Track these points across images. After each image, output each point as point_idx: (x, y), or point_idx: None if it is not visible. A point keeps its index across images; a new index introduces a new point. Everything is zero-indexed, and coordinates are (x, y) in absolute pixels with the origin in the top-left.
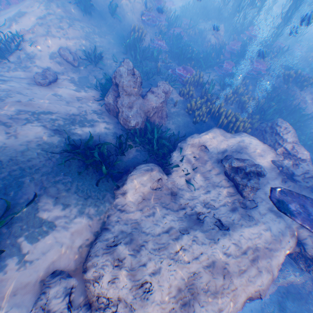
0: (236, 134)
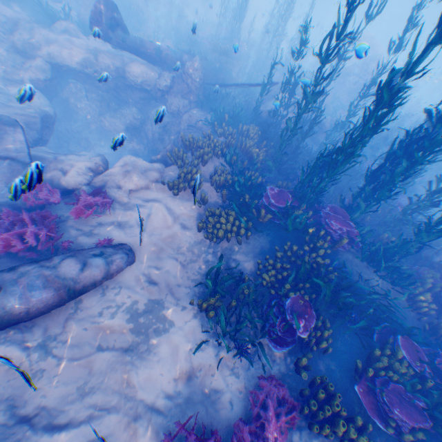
0: None
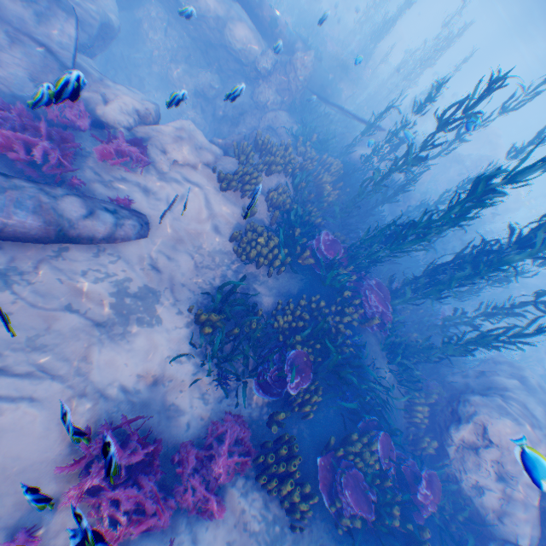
0: None
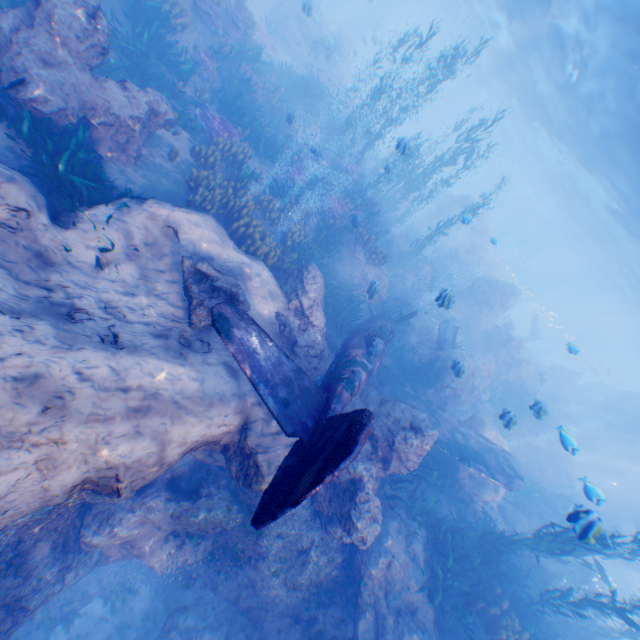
0: (248, 255)
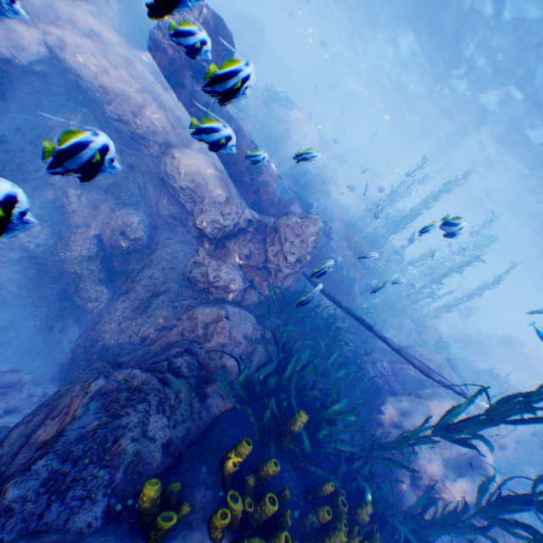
0: None
